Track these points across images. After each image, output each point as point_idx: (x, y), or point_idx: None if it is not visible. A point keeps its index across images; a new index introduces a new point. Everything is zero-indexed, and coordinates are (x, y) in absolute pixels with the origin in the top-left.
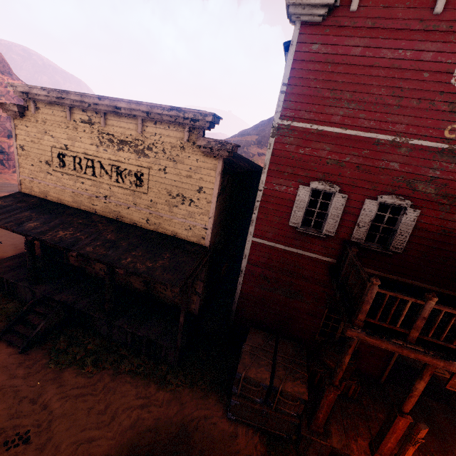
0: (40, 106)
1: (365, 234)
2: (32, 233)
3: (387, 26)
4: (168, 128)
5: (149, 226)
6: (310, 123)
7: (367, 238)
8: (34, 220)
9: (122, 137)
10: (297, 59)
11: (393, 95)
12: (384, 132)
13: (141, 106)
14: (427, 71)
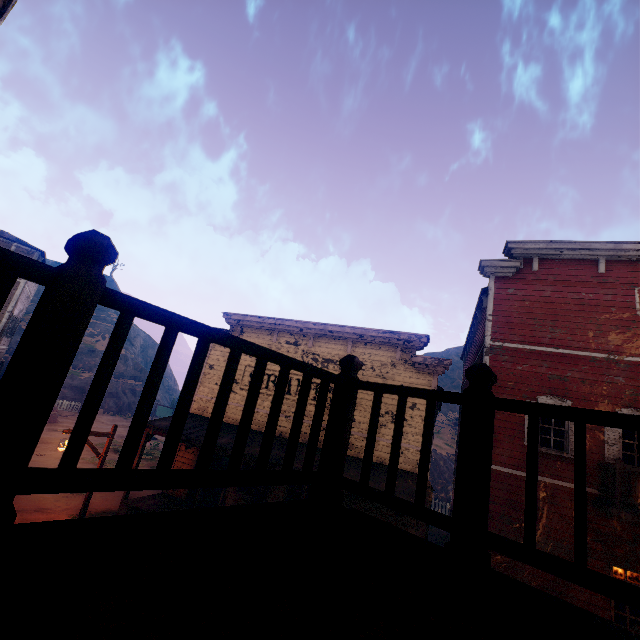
0: (246, 331)
1: (619, 453)
2: (230, 447)
3: (565, 279)
4: (379, 348)
5: (348, 451)
6: (521, 344)
7: (623, 460)
8: (223, 437)
9: (329, 356)
10: (497, 298)
11: (591, 322)
12: (596, 351)
13: (356, 330)
14: (612, 307)
